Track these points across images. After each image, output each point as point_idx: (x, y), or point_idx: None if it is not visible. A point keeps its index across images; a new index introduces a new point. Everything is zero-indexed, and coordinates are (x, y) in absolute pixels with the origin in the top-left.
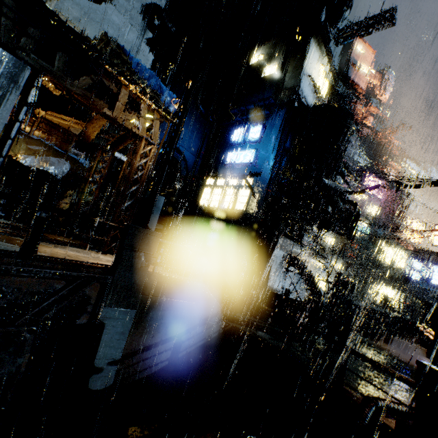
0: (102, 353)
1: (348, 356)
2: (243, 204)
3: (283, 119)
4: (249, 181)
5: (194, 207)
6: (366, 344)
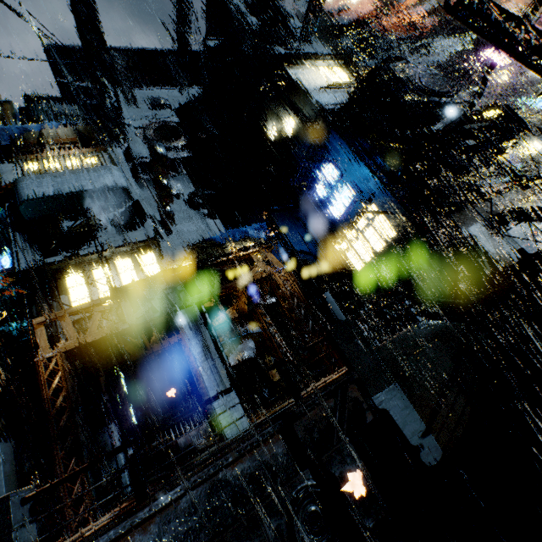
0: (408, 432)
1: None
2: (390, 230)
3: (339, 139)
4: (372, 209)
5: (356, 277)
6: None
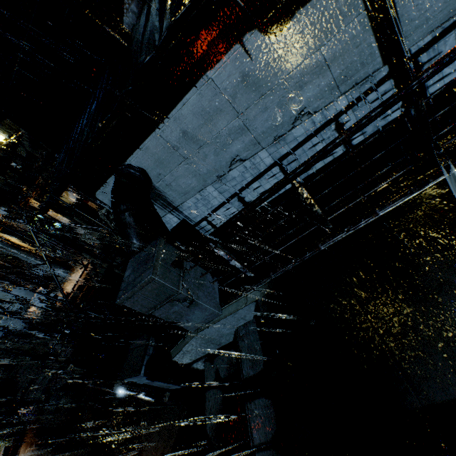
0: None
1: (71, 410)
2: None
3: None
4: None
5: None
6: (127, 428)
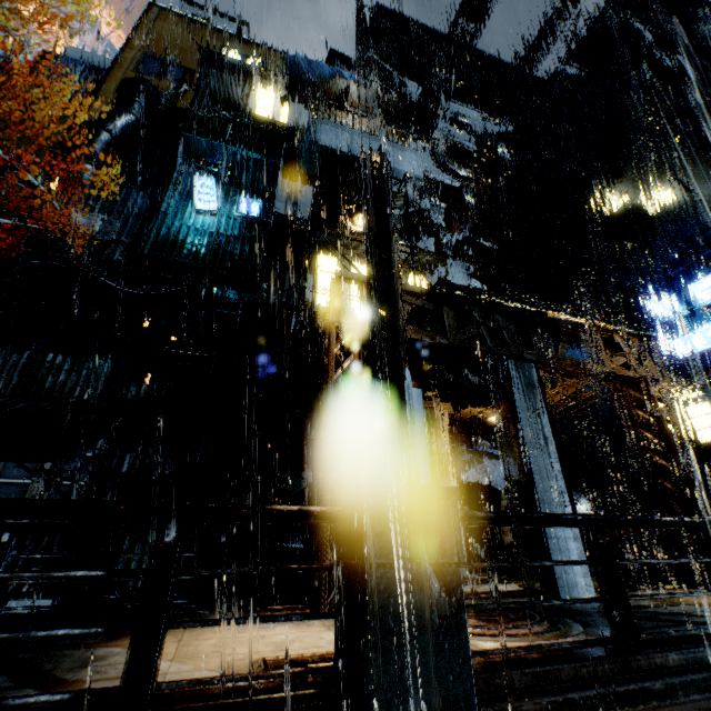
0: None
1: None
2: None
3: None
4: None
5: None
6: None
